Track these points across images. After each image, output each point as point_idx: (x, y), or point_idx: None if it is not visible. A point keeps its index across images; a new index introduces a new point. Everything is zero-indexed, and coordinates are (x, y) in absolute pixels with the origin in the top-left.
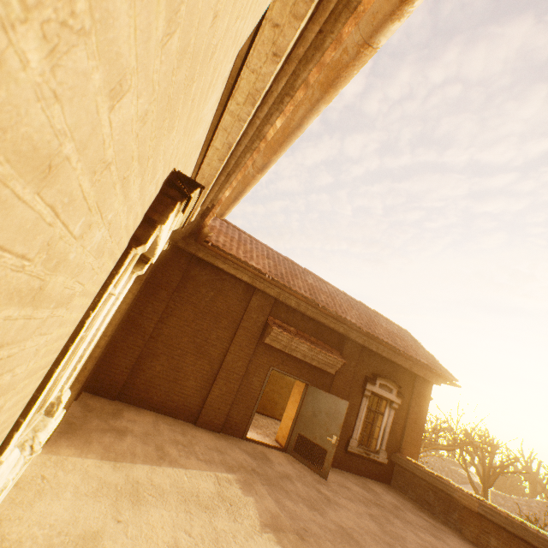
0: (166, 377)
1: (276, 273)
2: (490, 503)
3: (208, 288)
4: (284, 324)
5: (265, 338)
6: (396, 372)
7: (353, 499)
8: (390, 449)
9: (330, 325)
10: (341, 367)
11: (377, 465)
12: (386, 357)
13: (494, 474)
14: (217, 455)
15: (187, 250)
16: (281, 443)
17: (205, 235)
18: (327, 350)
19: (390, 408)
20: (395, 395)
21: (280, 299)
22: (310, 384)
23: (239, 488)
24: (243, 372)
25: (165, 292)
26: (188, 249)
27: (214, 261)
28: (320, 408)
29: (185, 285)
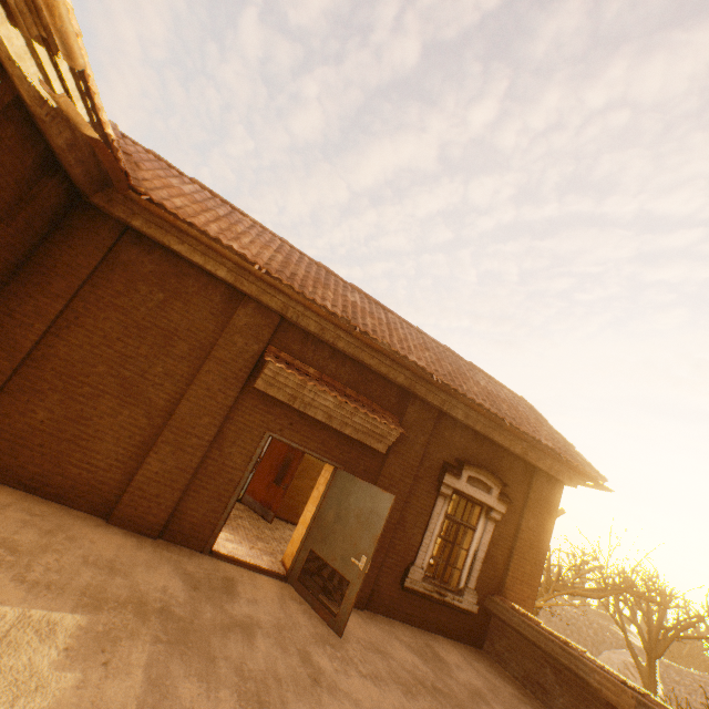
0: (57, 432)
1: (282, 270)
2: (659, 703)
3: (154, 287)
4: (298, 361)
5: (256, 381)
6: (499, 461)
7: (382, 679)
8: (483, 588)
9: (380, 370)
10: (399, 443)
11: (459, 614)
12: (482, 433)
13: (666, 638)
14: (94, 575)
15: (112, 214)
16: (287, 566)
17: (86, 138)
18: (372, 411)
19: (487, 520)
20: (495, 497)
21: (288, 315)
22: (340, 468)
23: (60, 649)
24: (211, 436)
25: (65, 282)
26: (113, 211)
27: (163, 237)
28: (349, 507)
29: (108, 276)
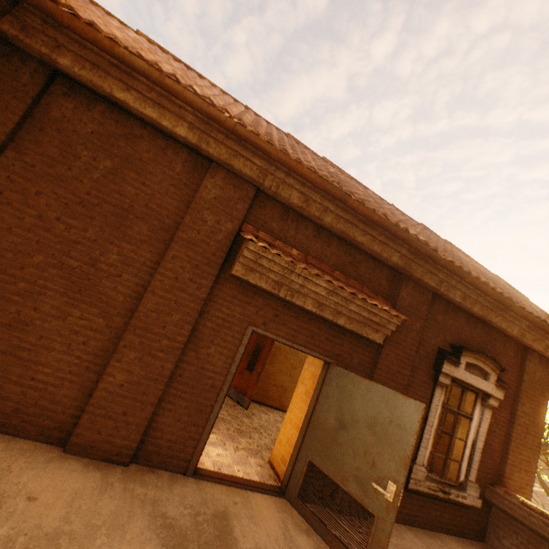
0: None
1: (255, 125)
2: None
3: (98, 152)
4: (278, 242)
5: (233, 266)
6: (492, 344)
7: None
8: (482, 479)
9: (372, 248)
10: (394, 332)
11: (460, 509)
12: (478, 315)
13: None
14: None
15: (30, 50)
16: (278, 471)
17: None
18: (367, 296)
19: (484, 407)
20: (493, 383)
21: (265, 185)
22: (333, 363)
23: None
24: (184, 336)
25: None
26: (29, 43)
27: (101, 81)
28: (355, 414)
29: (36, 138)
